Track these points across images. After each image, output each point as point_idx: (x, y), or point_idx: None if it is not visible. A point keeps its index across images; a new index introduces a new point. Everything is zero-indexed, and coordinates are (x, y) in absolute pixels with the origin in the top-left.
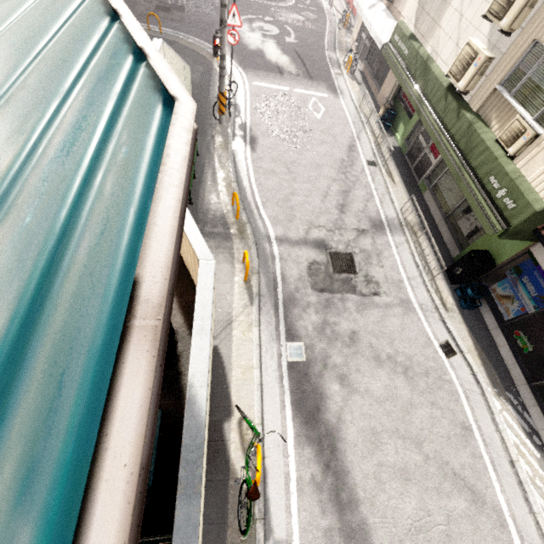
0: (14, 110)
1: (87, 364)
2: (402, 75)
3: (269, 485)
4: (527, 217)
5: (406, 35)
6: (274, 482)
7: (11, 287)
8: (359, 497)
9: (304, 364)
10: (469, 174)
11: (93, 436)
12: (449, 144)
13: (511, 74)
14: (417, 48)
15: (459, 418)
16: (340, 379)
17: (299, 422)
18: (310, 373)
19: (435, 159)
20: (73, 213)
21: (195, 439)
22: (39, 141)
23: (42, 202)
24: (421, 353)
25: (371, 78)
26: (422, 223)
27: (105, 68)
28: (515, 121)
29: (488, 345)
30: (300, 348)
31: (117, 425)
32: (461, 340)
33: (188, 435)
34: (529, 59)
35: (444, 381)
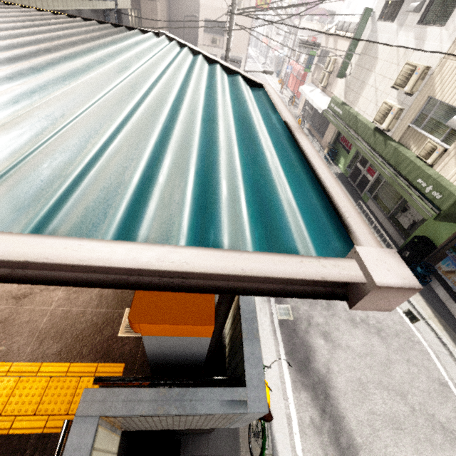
0: (196, 83)
1: (272, 145)
2: (340, 125)
3: (274, 424)
4: (452, 202)
5: (339, 103)
6: (278, 422)
7: (230, 124)
8: (357, 442)
9: (292, 321)
10: (401, 180)
11: (290, 157)
12: (382, 162)
13: (417, 117)
14: (348, 109)
15: (434, 375)
16: (323, 335)
17: (294, 370)
18: (298, 329)
19: (372, 177)
20: (239, 110)
21: (249, 306)
22: (211, 92)
23: (226, 106)
24: (388, 318)
25: (315, 132)
26: (370, 222)
27: (221, 76)
28: (427, 143)
29: (445, 314)
30: (287, 309)
31: (304, 147)
32: (421, 308)
33: (243, 303)
34: (428, 107)
35: (414, 342)
